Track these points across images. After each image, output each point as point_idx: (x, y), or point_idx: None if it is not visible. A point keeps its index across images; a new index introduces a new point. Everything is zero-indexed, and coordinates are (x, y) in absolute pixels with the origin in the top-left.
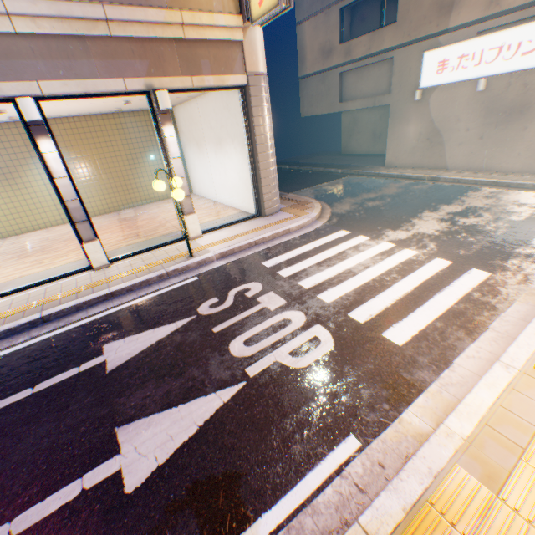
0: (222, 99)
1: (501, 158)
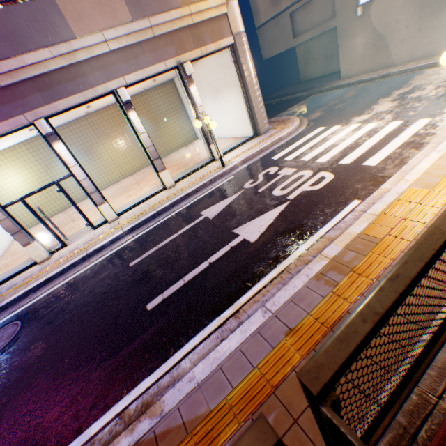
0: (215, 59)
1: (439, 42)
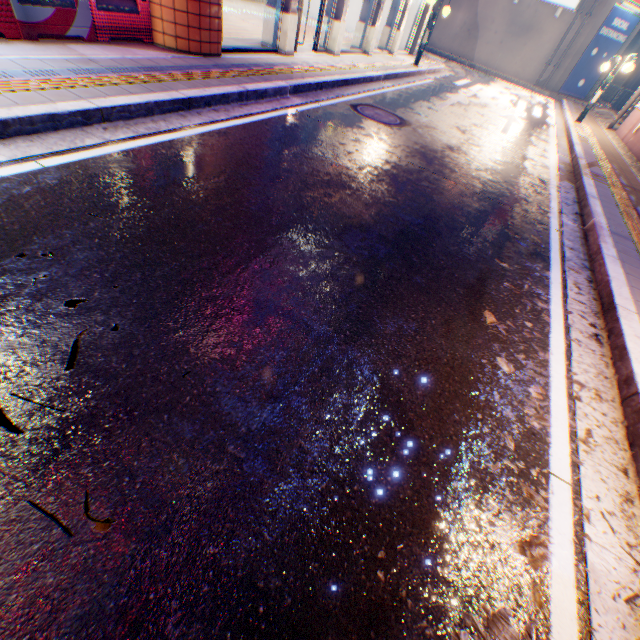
0: None
1: (506, 64)
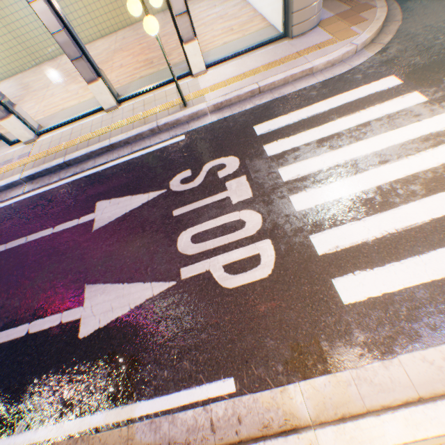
0: None
1: None
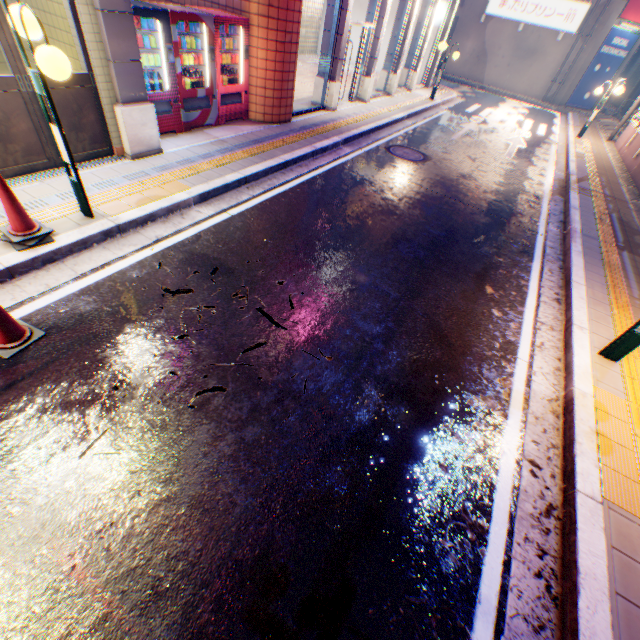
0: None
1: (514, 83)
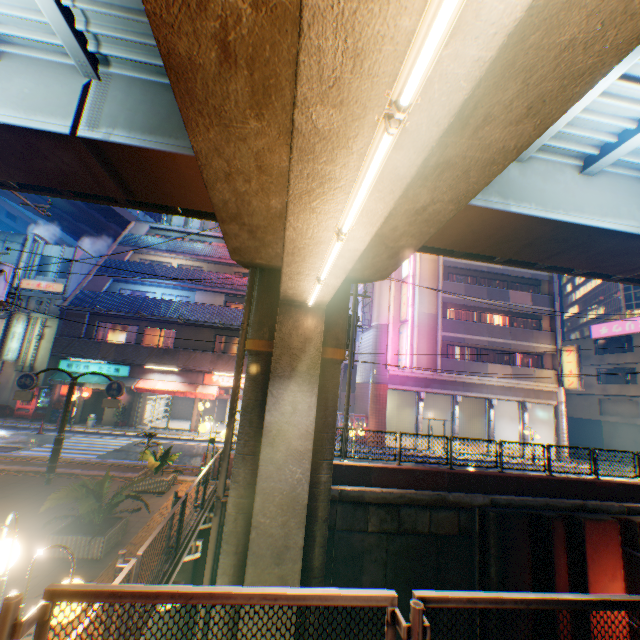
0: (538, 404)
1: None
